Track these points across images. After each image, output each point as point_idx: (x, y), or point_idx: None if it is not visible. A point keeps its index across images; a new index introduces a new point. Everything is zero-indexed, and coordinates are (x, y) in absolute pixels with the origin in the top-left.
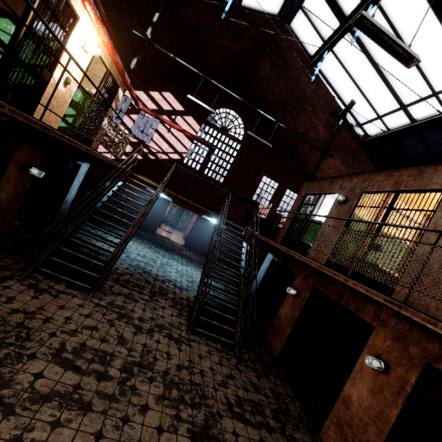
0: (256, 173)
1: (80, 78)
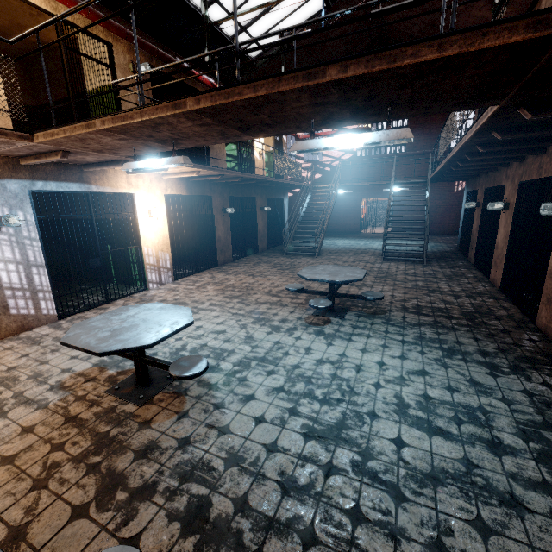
0: (442, 117)
1: (264, 148)
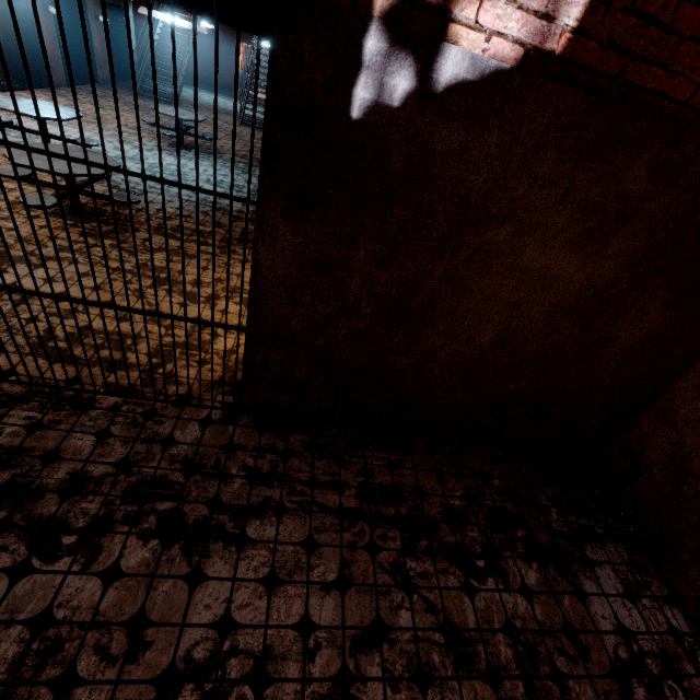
0: None
1: None
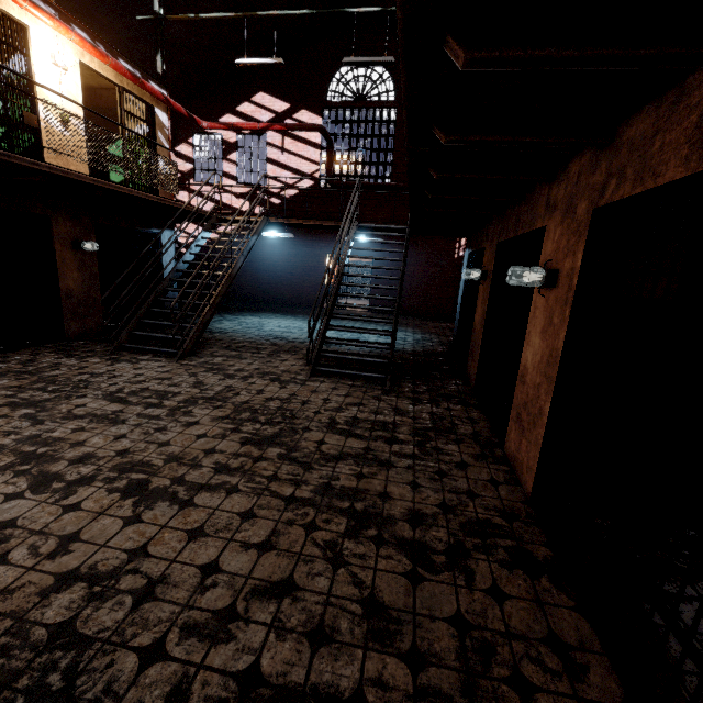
0: None
1: (81, 110)
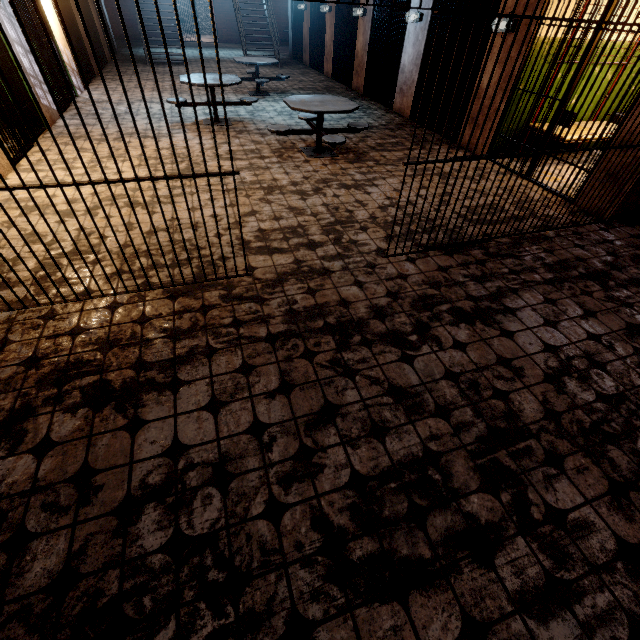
0: None
1: None
